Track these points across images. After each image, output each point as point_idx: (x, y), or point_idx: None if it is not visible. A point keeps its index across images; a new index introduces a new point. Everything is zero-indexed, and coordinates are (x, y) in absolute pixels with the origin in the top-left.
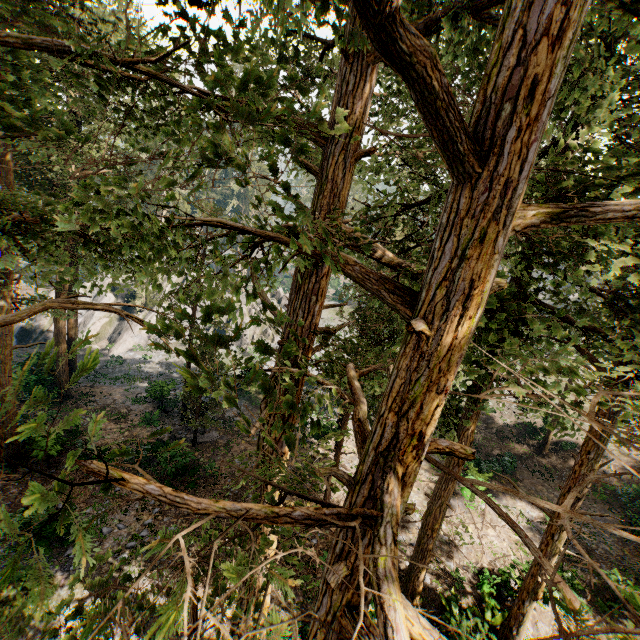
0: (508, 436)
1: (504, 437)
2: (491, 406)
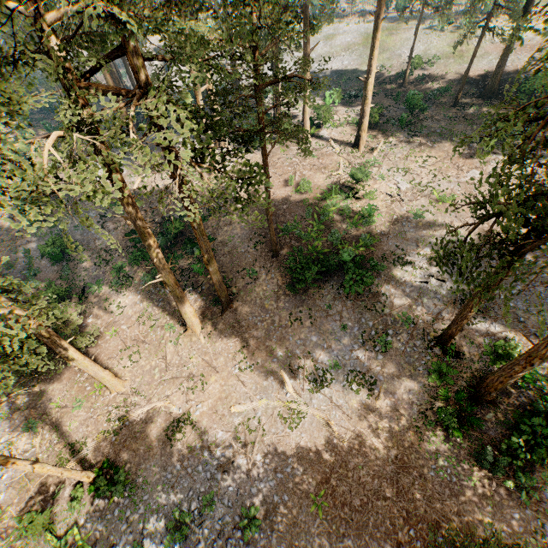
0: (386, 82)
1: (383, 83)
2: (387, 67)
